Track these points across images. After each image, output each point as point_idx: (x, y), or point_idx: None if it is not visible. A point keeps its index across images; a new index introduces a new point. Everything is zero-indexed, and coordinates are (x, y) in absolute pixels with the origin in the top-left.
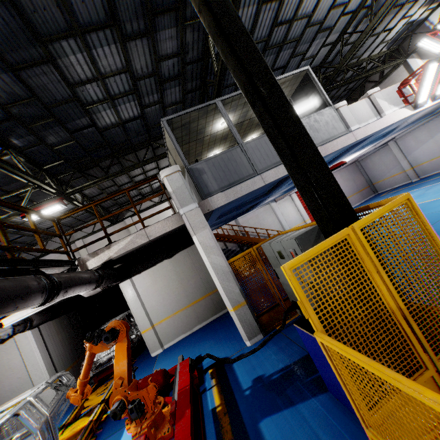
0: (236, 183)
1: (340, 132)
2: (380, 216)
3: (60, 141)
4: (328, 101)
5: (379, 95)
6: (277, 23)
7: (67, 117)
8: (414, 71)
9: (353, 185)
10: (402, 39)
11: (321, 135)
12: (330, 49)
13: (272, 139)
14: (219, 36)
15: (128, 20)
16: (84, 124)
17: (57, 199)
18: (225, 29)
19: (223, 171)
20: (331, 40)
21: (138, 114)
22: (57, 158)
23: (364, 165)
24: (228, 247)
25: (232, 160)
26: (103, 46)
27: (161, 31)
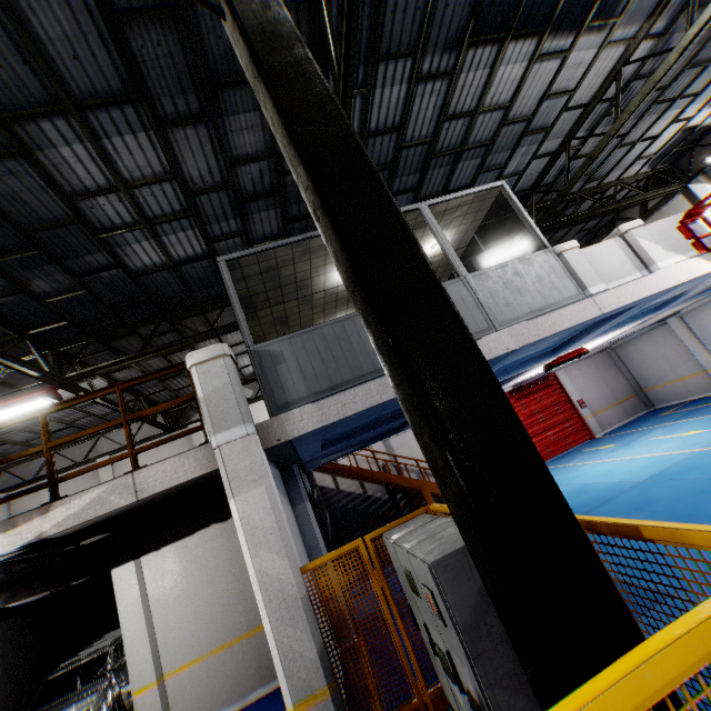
0: (346, 385)
1: (567, 296)
2: (700, 663)
3: (59, 289)
4: (542, 240)
5: (643, 233)
6: (447, 115)
7: (68, 249)
8: (710, 193)
9: (604, 390)
10: (675, 154)
11: (528, 301)
12: (548, 164)
13: (356, 302)
14: (257, 78)
15: (167, 93)
16: (102, 264)
17: (46, 388)
18: (265, 60)
19: (322, 360)
20: (548, 148)
21: (203, 251)
22: (56, 317)
23: (623, 355)
24: (368, 490)
25: (342, 339)
26: (123, 134)
27: (231, 116)
